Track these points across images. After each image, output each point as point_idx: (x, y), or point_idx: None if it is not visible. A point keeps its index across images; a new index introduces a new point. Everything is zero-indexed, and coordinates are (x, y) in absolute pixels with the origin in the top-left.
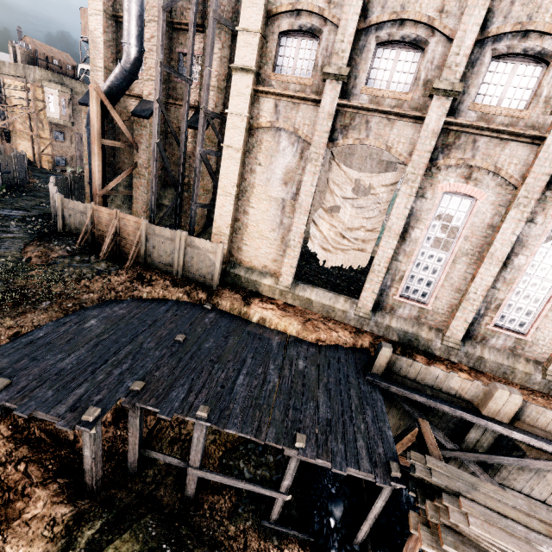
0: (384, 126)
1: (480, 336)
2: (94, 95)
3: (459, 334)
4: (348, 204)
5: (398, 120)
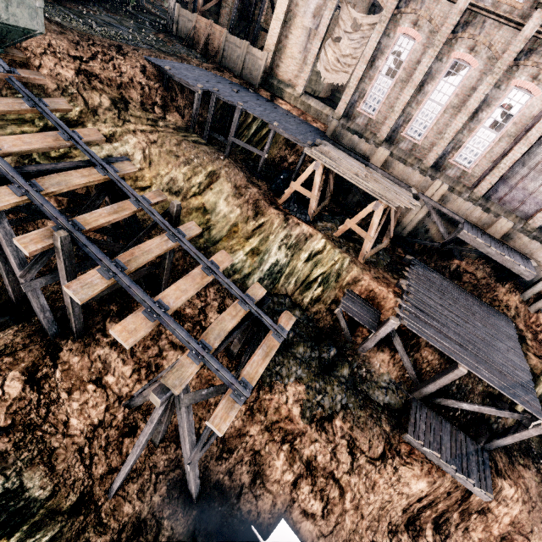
0: None
1: (396, 141)
2: None
3: (384, 136)
4: (346, 37)
5: None
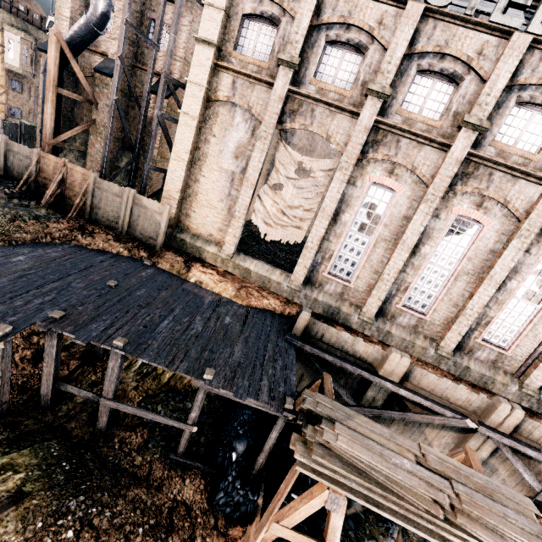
0: (326, 116)
1: (391, 314)
2: (54, 40)
3: (373, 310)
4: (290, 184)
5: (339, 113)
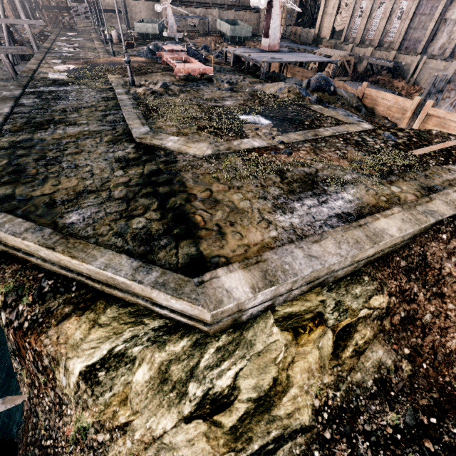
0: None
1: (364, 42)
2: None
3: (358, 42)
4: (343, 11)
5: None
